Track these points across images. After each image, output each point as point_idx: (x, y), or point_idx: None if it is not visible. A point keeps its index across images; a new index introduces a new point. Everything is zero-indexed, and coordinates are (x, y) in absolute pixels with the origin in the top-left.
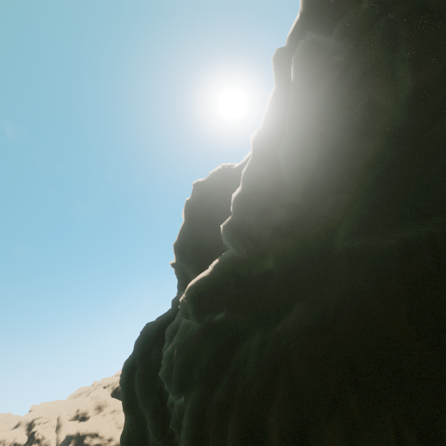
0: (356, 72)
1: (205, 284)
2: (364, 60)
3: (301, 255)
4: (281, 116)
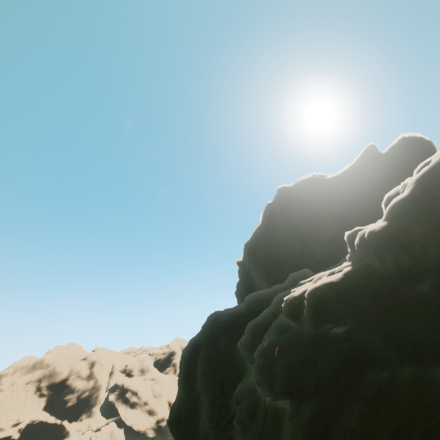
0: None
1: (333, 290)
2: None
3: None
4: None
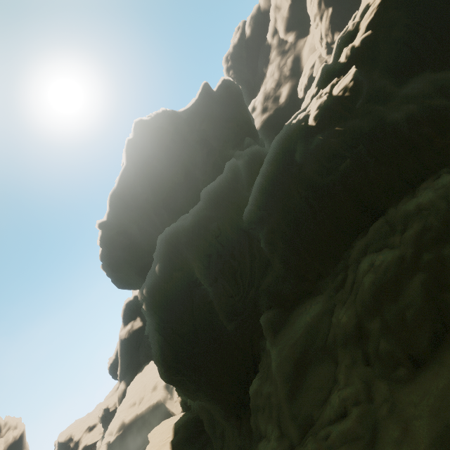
0: None
1: (359, 74)
2: None
3: (398, 62)
4: None
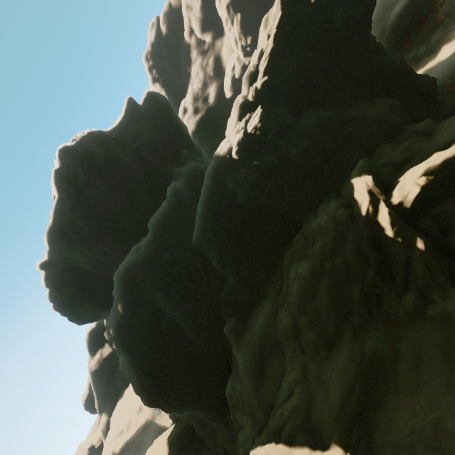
0: (332, 4)
1: (264, 115)
2: (333, 1)
3: (294, 97)
4: (285, 25)
